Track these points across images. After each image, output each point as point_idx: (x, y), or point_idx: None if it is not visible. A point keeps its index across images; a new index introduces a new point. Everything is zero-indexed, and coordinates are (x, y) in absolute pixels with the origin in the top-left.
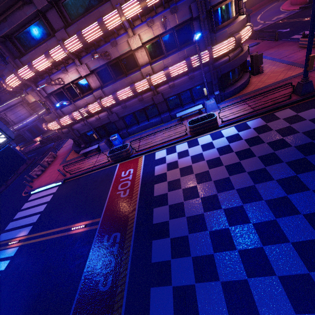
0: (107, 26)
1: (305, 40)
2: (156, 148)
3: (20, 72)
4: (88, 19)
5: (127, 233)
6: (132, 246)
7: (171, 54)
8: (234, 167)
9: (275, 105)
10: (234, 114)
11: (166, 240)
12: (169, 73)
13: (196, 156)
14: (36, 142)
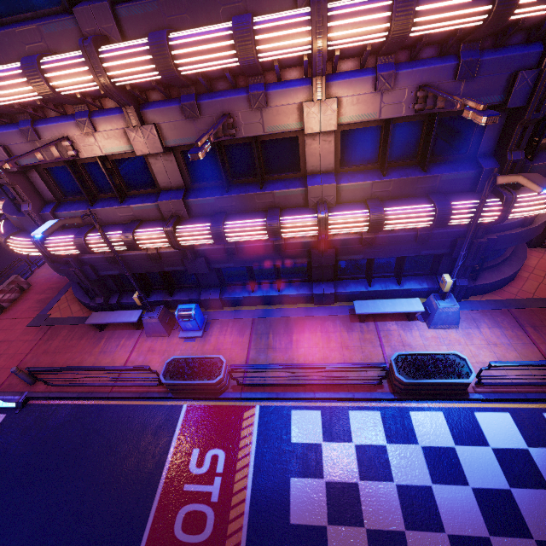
0: (258, 48)
1: None
2: (296, 397)
3: None
4: (200, 0)
5: None
6: None
7: (399, 174)
8: None
9: None
10: (513, 379)
11: None
12: (382, 223)
13: (415, 497)
14: None
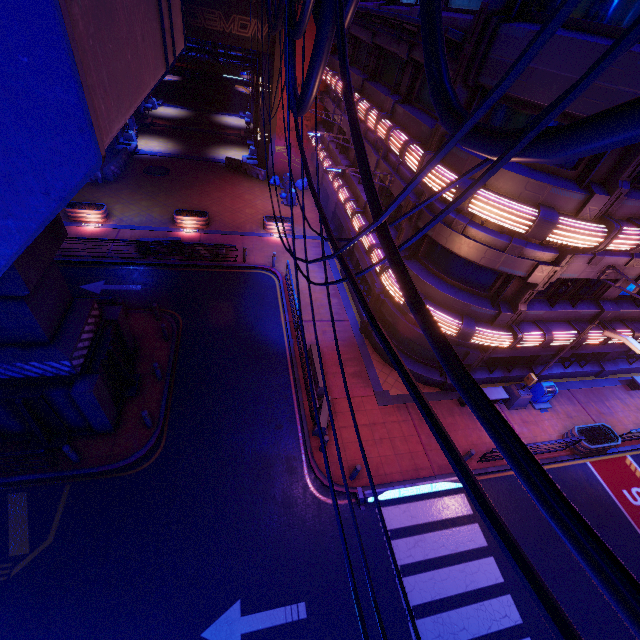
0: None
1: None
2: None
3: (621, 236)
4: None
5: None
6: None
7: None
8: None
9: None
10: None
11: None
12: None
13: None
14: (73, 221)
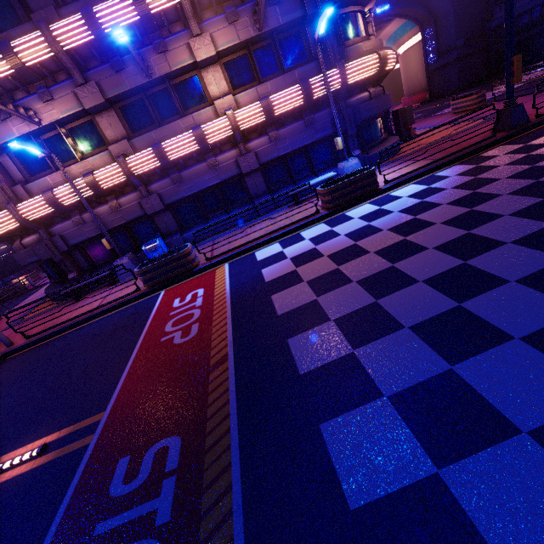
0: (148, 3)
1: (460, 102)
2: (256, 244)
3: None
4: None
5: (207, 427)
6: (237, 469)
7: (271, 79)
8: (466, 218)
9: (474, 146)
10: (405, 166)
11: (373, 407)
12: (271, 104)
13: (358, 231)
14: None
